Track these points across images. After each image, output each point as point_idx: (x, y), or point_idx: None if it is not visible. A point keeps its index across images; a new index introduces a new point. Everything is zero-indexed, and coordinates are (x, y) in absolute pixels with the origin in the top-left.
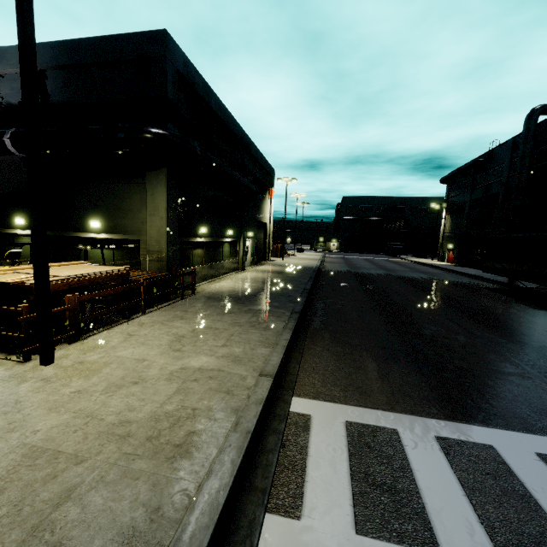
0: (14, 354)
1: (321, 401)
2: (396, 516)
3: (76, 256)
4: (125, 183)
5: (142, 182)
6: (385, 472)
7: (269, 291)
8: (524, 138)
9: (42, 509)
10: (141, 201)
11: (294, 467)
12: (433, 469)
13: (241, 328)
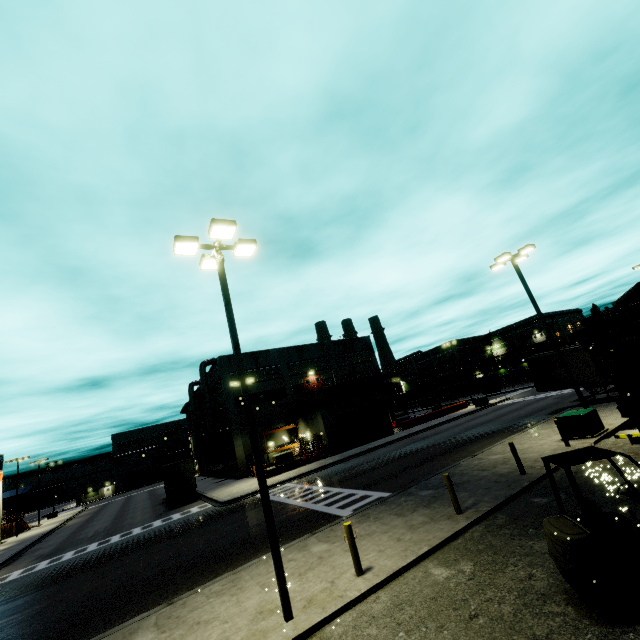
0: None
1: None
2: None
3: None
4: None
5: None
6: (2, 579)
7: None
8: (190, 398)
9: None
10: None
11: None
12: (17, 573)
13: None
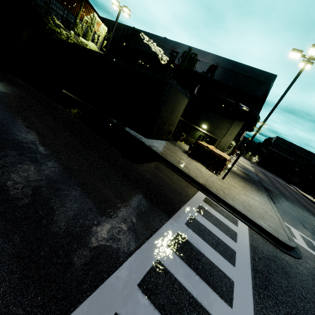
0: (211, 171)
1: (290, 225)
2: (314, 250)
3: (189, 132)
4: (224, 118)
5: (231, 121)
6: (311, 245)
7: (249, 179)
8: None
9: (260, 213)
10: (226, 127)
11: (291, 233)
12: None
13: (256, 192)
